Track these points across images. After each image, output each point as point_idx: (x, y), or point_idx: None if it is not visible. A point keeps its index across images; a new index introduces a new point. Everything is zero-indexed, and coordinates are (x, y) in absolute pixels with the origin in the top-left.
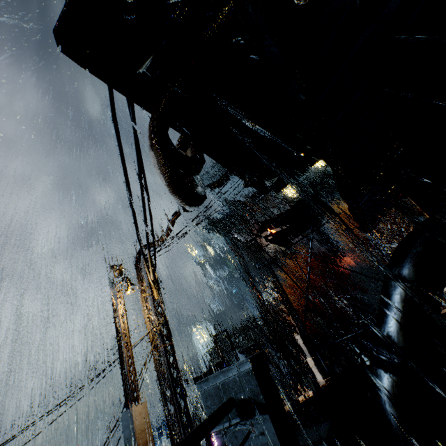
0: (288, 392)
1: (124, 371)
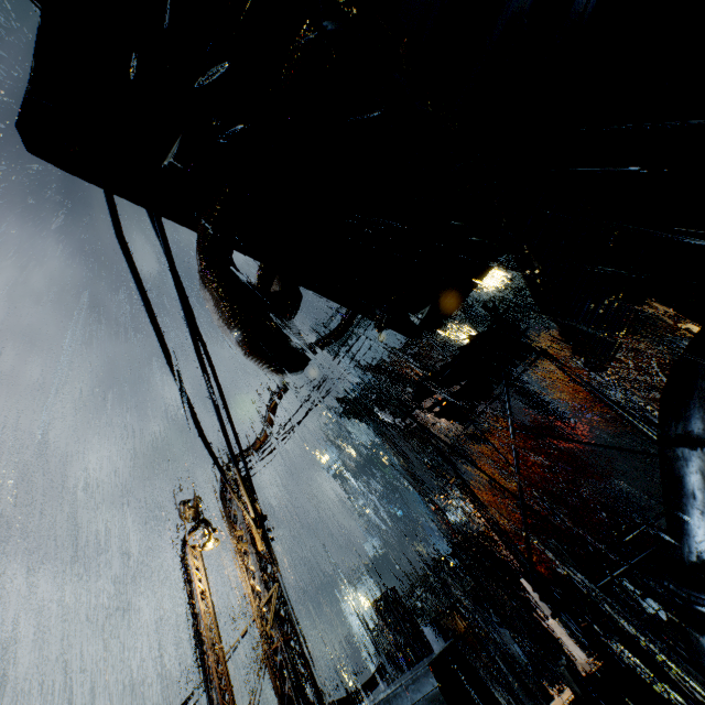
0: (530, 692)
1: (214, 704)
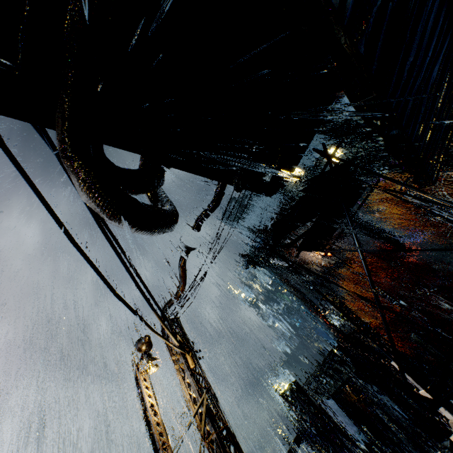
0: (414, 442)
1: None
